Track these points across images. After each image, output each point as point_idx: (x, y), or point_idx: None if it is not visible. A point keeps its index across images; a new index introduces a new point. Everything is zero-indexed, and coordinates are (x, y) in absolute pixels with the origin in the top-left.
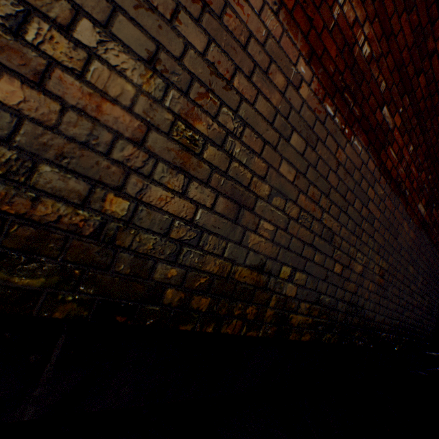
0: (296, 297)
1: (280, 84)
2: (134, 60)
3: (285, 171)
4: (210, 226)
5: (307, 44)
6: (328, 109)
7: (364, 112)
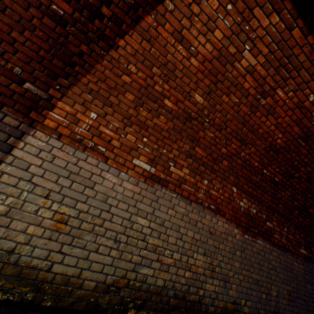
0: (249, 312)
1: (230, 239)
2: (201, 255)
3: (236, 264)
4: (219, 291)
5: (235, 223)
6: (246, 236)
7: (259, 229)
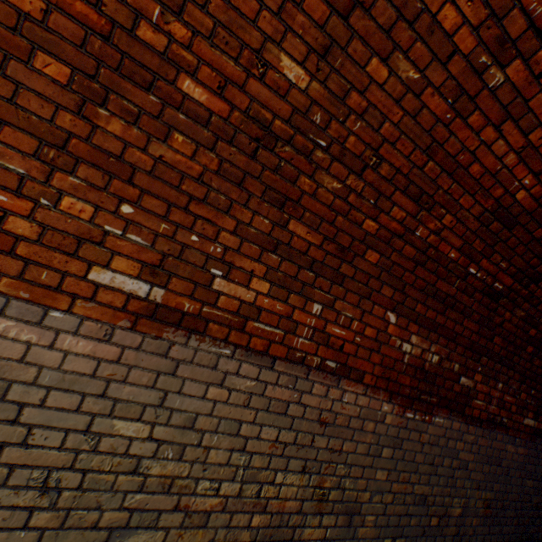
0: None
1: (371, 427)
2: (296, 474)
3: (379, 475)
4: (334, 535)
5: (387, 391)
6: (409, 414)
7: (441, 394)
